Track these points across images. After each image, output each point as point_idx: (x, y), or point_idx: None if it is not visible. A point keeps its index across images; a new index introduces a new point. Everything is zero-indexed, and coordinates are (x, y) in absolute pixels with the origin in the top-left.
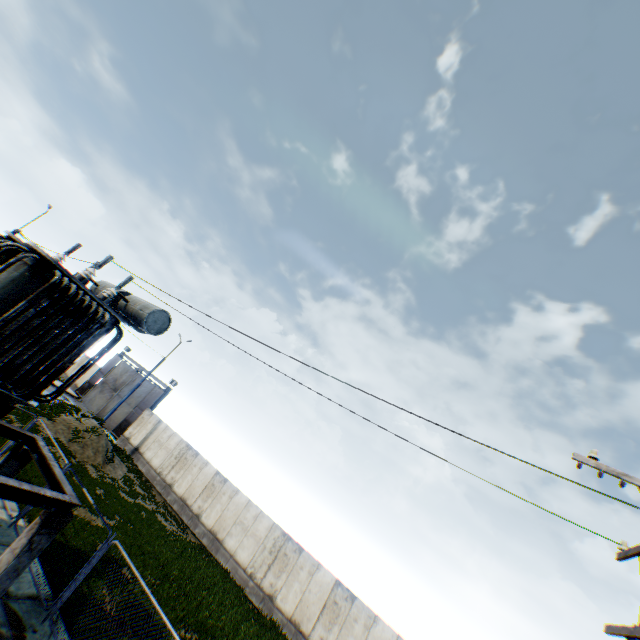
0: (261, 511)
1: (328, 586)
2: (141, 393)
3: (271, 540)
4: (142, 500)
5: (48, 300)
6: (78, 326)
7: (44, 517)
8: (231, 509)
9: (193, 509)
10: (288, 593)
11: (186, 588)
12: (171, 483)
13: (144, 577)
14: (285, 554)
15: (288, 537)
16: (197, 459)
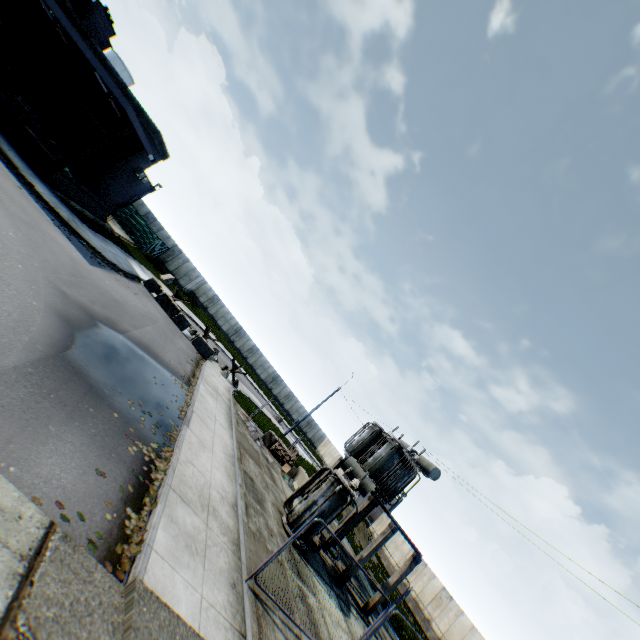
0: (485, 639)
1: None
2: None
3: None
4: None
5: (402, 463)
6: (408, 474)
7: (413, 555)
8: (457, 625)
9: (424, 612)
10: None
11: None
12: (406, 582)
13: (409, 634)
14: None
15: None
16: (426, 568)
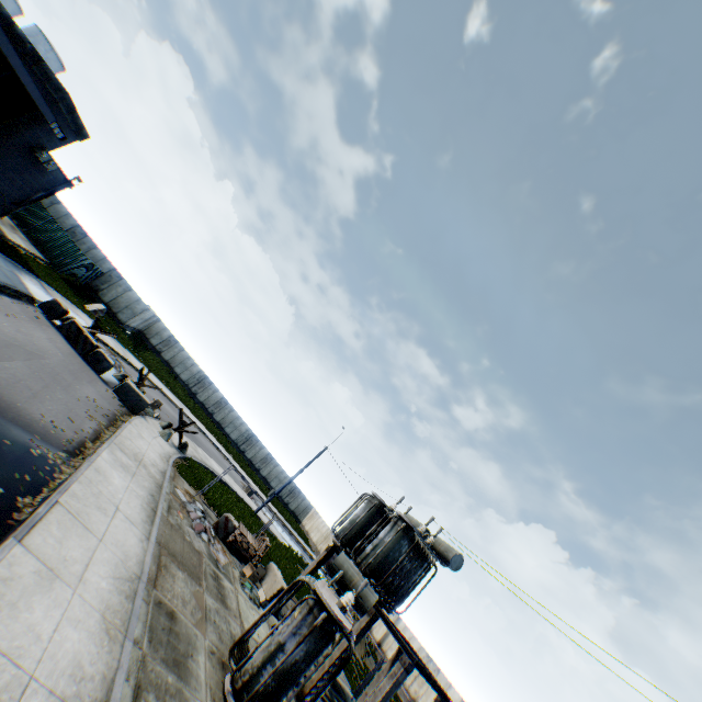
0: None
1: None
2: None
3: None
4: None
5: (413, 552)
6: (422, 566)
7: (437, 701)
8: None
9: None
10: None
11: None
12: (414, 696)
13: None
14: None
15: None
16: (439, 675)
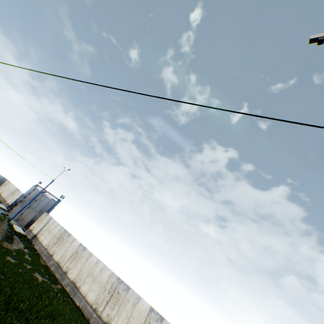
0: (105, 265)
1: (145, 312)
2: (43, 204)
3: (110, 284)
4: (26, 263)
5: None
6: None
7: None
8: (86, 266)
9: (63, 269)
10: (118, 320)
11: (29, 317)
12: (52, 254)
13: None
14: (118, 292)
15: (120, 281)
16: (69, 238)
